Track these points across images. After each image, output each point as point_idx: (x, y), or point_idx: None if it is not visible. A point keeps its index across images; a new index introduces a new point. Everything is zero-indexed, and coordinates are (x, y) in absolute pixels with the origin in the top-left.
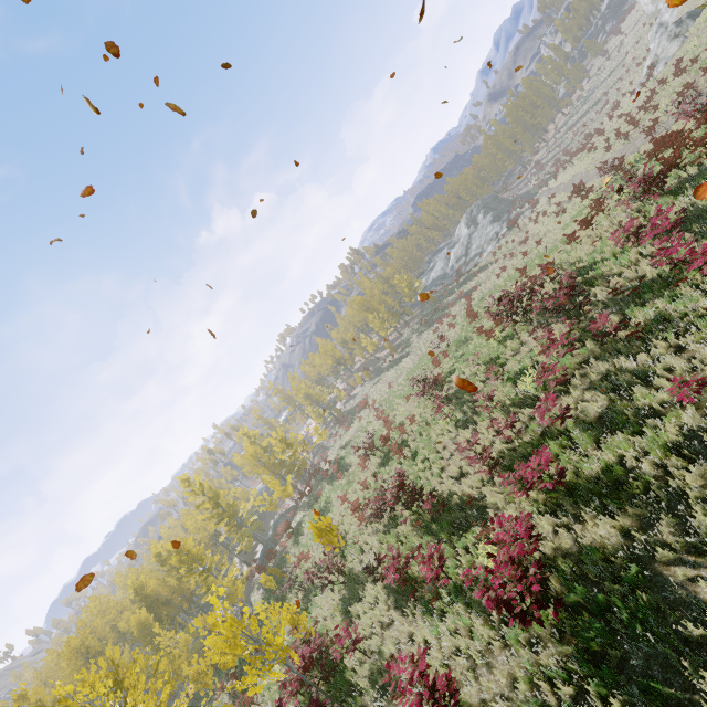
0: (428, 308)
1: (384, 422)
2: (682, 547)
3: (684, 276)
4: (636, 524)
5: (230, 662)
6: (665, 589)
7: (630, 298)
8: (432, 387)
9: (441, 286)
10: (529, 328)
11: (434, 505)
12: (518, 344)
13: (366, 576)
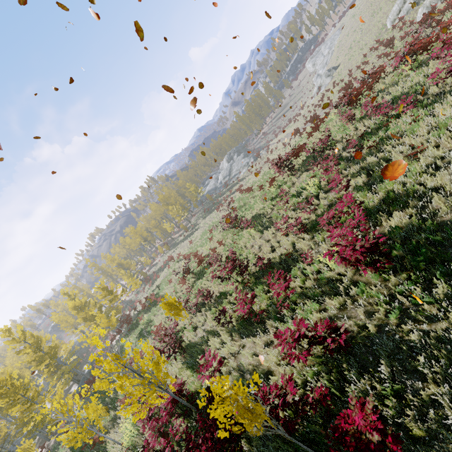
0: (207, 205)
1: (195, 256)
2: (450, 204)
3: (386, 125)
4: (414, 211)
5: (118, 387)
6: (450, 224)
7: (360, 139)
8: (227, 230)
9: (214, 194)
10: (296, 175)
11: (258, 271)
12: (291, 184)
13: (207, 335)
